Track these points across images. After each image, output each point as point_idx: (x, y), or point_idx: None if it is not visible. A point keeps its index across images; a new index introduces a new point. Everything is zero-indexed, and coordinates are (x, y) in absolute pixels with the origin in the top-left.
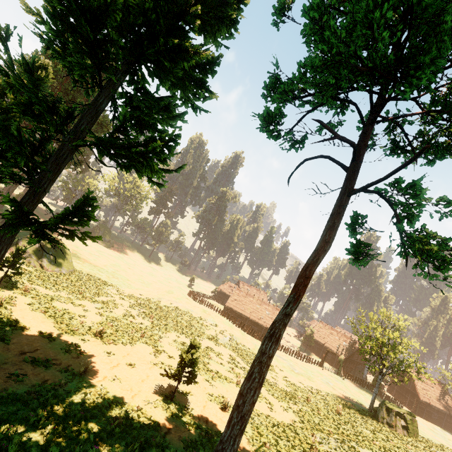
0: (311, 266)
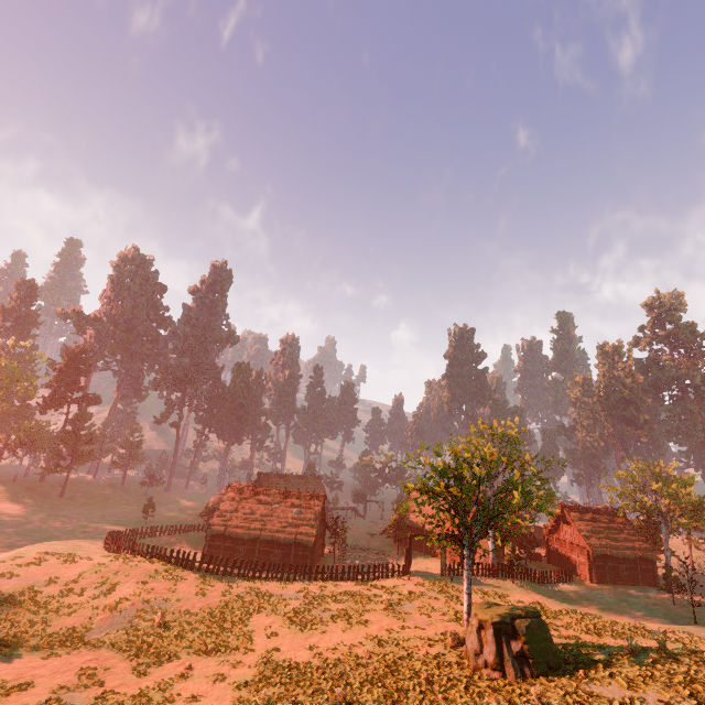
0: None
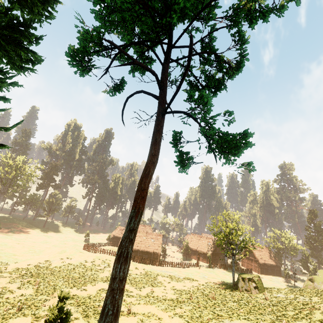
0: (144, 179)
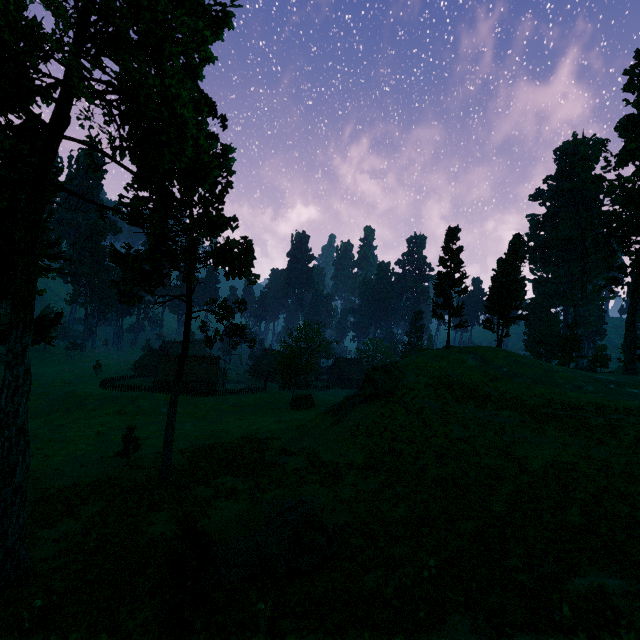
0: (181, 363)
